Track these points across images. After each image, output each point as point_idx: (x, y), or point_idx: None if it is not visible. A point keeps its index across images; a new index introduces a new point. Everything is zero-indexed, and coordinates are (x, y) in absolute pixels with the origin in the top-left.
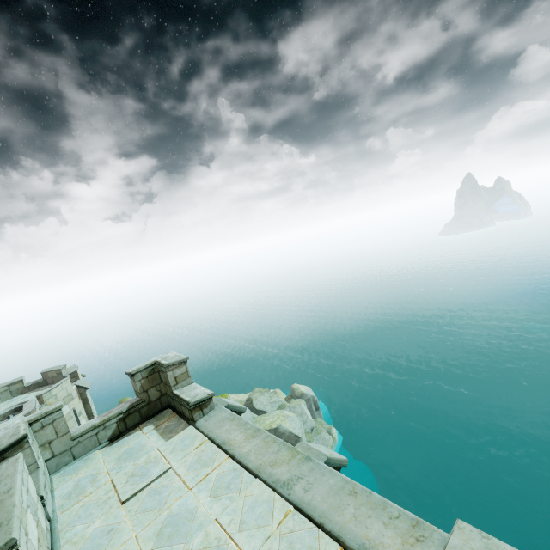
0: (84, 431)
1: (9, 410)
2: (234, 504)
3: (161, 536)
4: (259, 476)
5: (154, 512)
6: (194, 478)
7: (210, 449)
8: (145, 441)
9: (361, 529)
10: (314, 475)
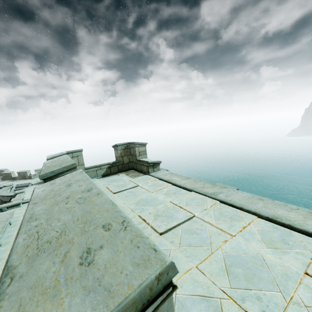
0: (91, 167)
1: (41, 181)
2: (180, 198)
3: (138, 204)
4: (193, 190)
5: (132, 197)
6: (153, 189)
7: (160, 182)
8: (121, 178)
9: (270, 211)
10: (230, 192)
